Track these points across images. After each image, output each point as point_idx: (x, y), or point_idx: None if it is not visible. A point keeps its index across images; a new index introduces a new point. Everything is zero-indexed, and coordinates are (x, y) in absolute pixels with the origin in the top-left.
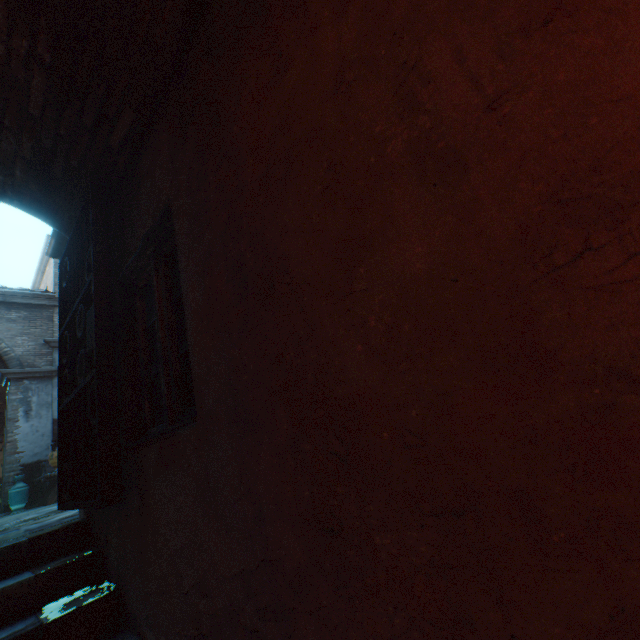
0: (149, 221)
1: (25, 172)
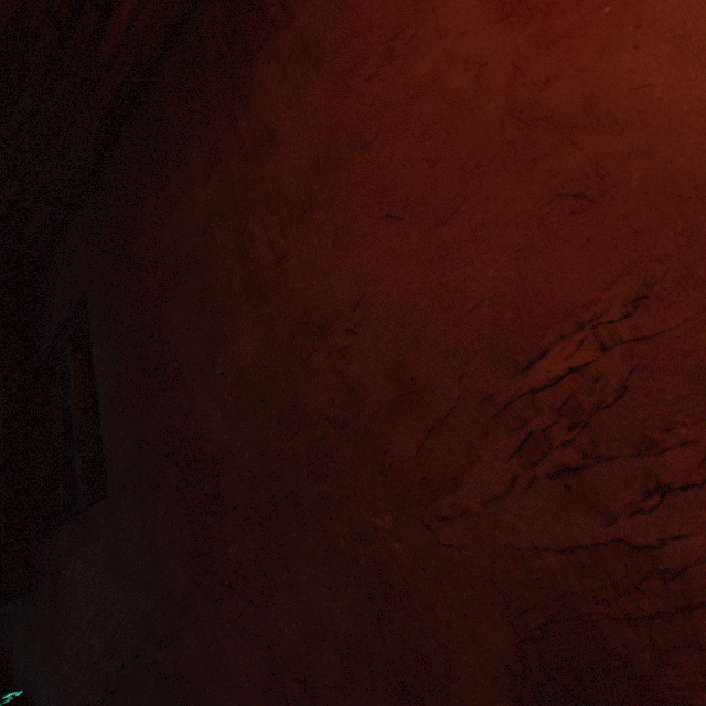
0: (65, 309)
1: None
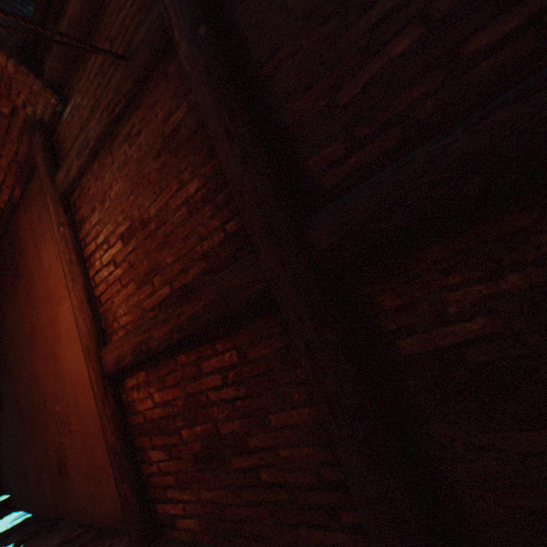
0: None
1: None
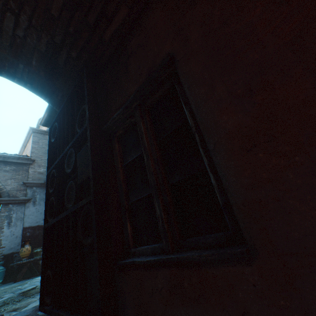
0: (141, 78)
1: (38, 62)
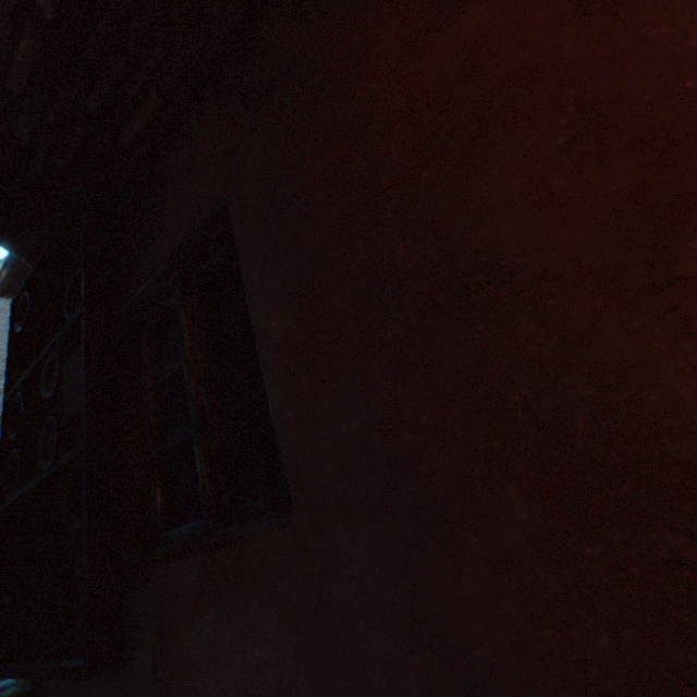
0: (181, 232)
1: None
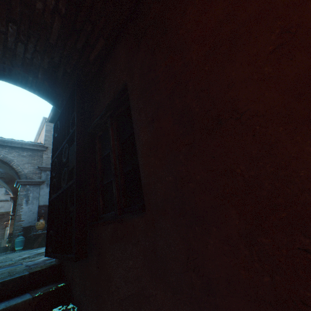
0: (110, 97)
1: (43, 75)
